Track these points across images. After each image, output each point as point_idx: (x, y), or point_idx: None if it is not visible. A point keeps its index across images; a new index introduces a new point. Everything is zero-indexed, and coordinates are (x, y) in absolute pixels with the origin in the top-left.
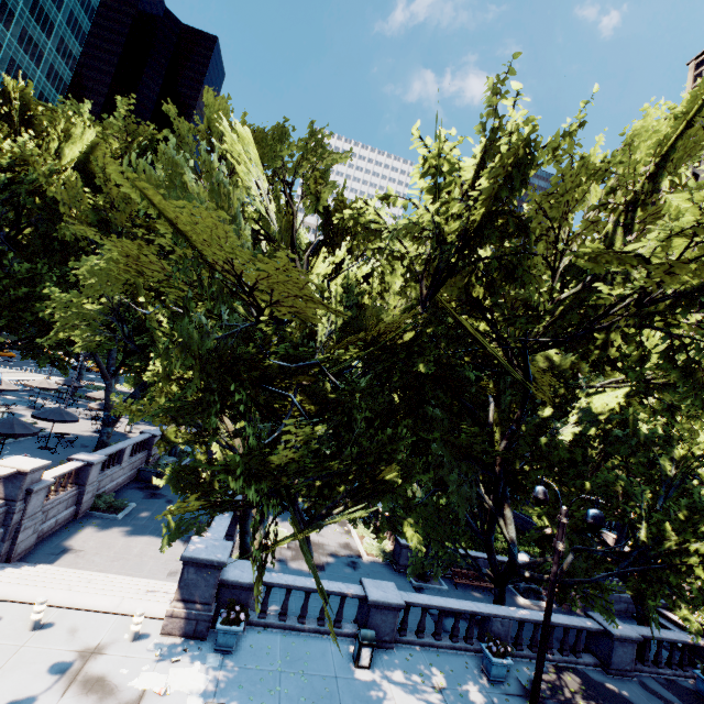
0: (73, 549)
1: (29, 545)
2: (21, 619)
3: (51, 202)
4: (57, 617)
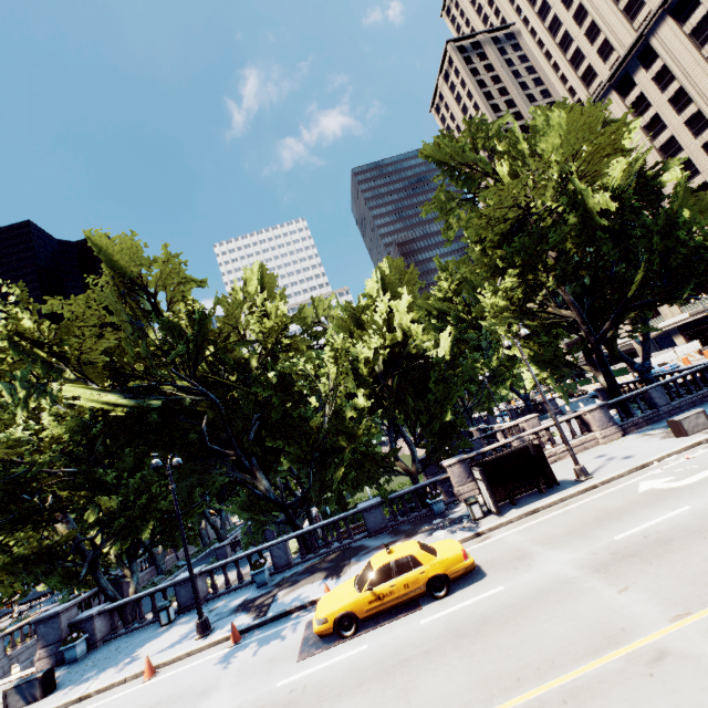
0: None
1: None
2: None
3: None
4: None
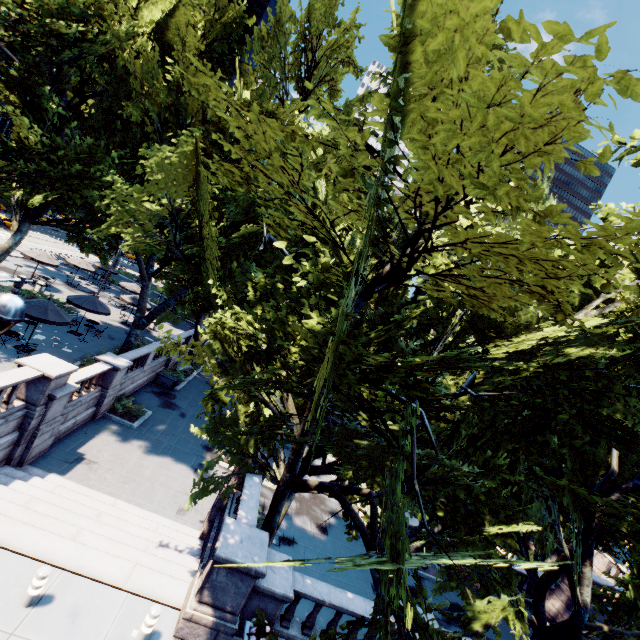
0: (87, 458)
1: (44, 447)
2: (17, 584)
3: (121, 70)
4: (59, 586)
